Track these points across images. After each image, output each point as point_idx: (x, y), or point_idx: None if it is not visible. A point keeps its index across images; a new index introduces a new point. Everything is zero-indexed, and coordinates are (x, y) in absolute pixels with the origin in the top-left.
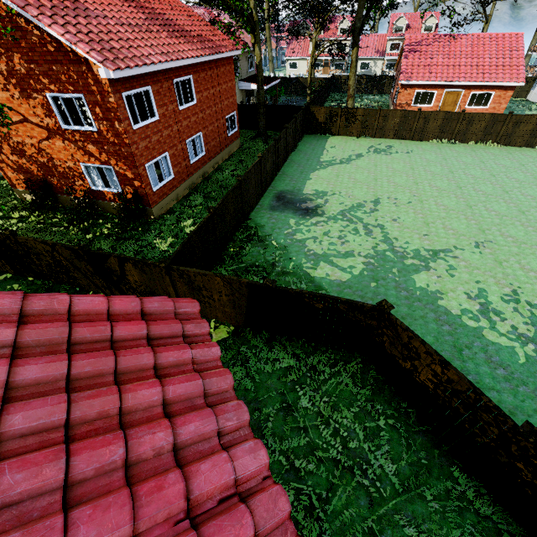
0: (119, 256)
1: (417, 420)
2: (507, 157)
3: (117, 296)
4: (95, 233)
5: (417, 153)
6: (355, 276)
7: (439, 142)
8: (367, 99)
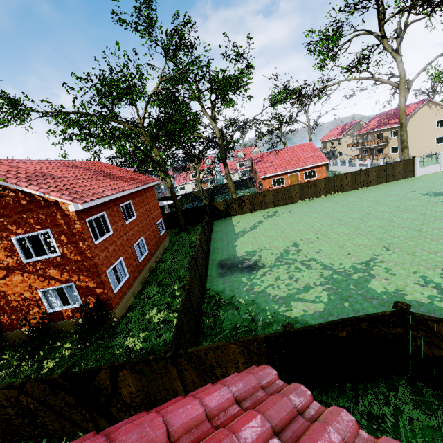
0: (112, 365)
1: None
2: (349, 197)
3: (194, 392)
4: (54, 359)
5: (296, 210)
6: (327, 303)
7: (303, 201)
8: (240, 193)
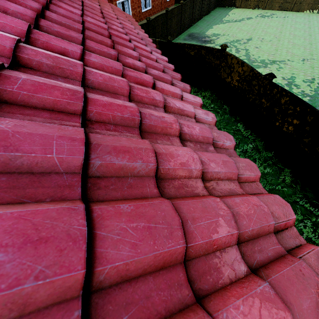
0: None
1: (229, 112)
2: None
3: None
4: None
5: (290, 18)
6: None
7: (311, 12)
8: None
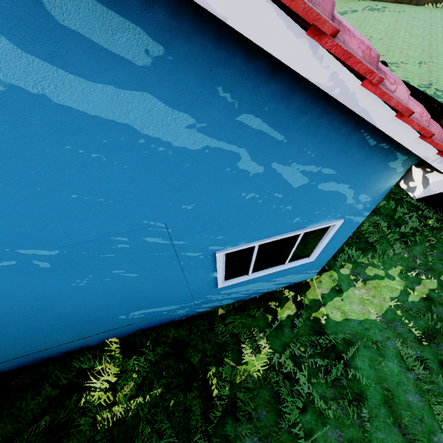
0: None
1: None
2: None
3: None
4: None
5: (407, 13)
6: None
7: (434, 6)
8: None
